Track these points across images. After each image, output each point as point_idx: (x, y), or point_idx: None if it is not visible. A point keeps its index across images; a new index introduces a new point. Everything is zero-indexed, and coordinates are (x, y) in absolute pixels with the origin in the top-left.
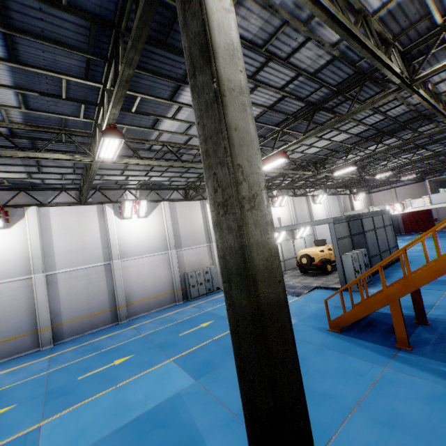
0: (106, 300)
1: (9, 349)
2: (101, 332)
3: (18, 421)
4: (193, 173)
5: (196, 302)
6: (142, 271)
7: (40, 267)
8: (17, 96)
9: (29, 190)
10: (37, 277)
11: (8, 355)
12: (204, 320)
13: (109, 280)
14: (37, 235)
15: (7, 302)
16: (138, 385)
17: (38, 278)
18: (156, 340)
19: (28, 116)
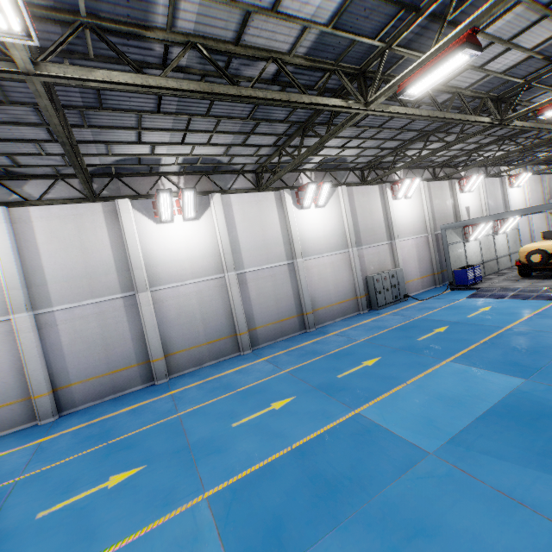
0: (293, 304)
1: (214, 351)
2: (296, 339)
3: (321, 409)
4: (397, 141)
5: (387, 310)
6: (324, 273)
7: (232, 265)
8: (340, 3)
9: (209, 174)
10: (230, 275)
11: (215, 358)
12: (433, 326)
13: (293, 282)
14: (225, 228)
15: (206, 302)
16: (438, 383)
17: (231, 277)
18: (390, 344)
19: (318, 42)
